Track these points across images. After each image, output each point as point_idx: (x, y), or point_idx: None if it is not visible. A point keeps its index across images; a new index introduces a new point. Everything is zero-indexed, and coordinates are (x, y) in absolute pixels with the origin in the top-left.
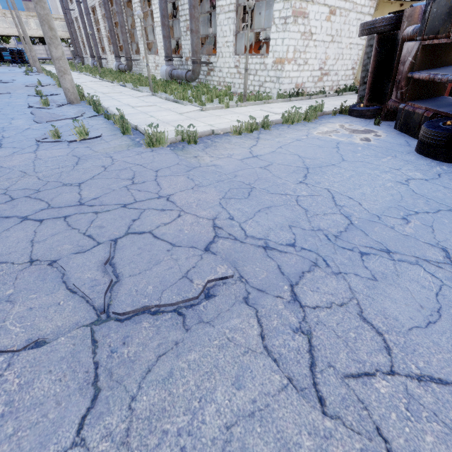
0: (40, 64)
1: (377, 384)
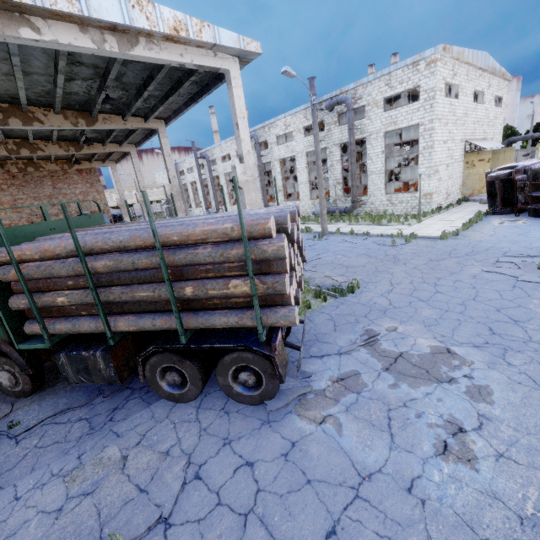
0: None
1: None
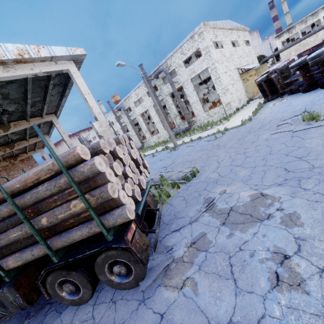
0: None
1: None
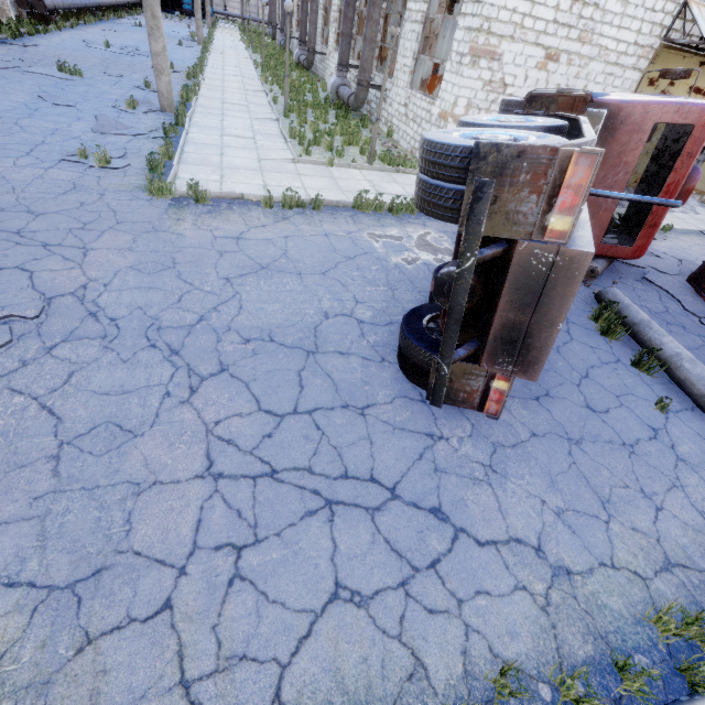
0: (224, 25)
1: (18, 398)
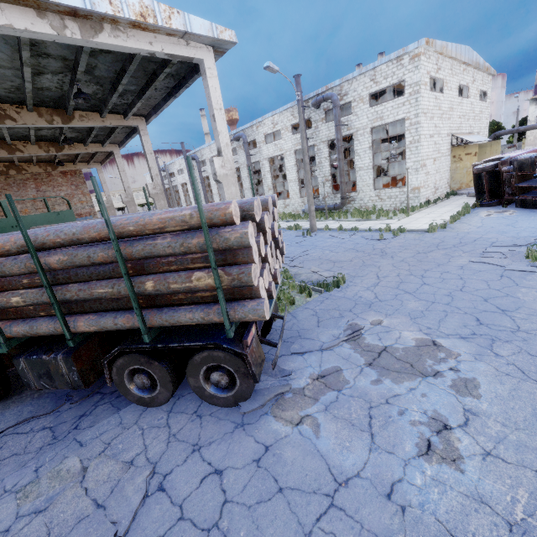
0: None
1: None
